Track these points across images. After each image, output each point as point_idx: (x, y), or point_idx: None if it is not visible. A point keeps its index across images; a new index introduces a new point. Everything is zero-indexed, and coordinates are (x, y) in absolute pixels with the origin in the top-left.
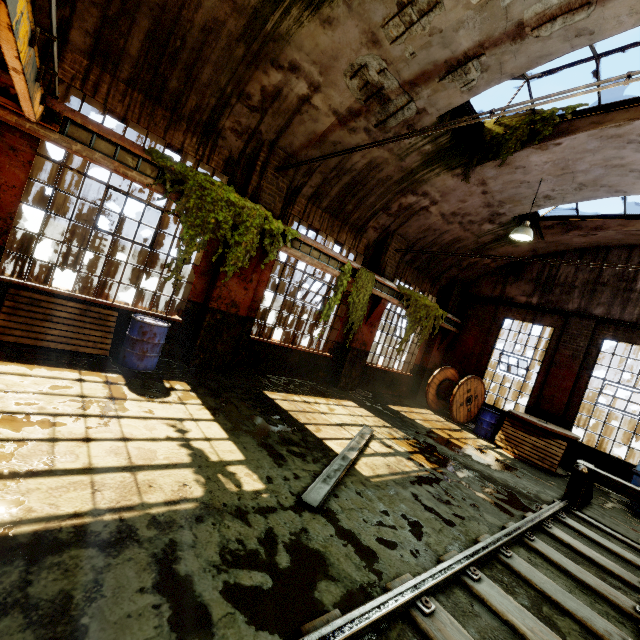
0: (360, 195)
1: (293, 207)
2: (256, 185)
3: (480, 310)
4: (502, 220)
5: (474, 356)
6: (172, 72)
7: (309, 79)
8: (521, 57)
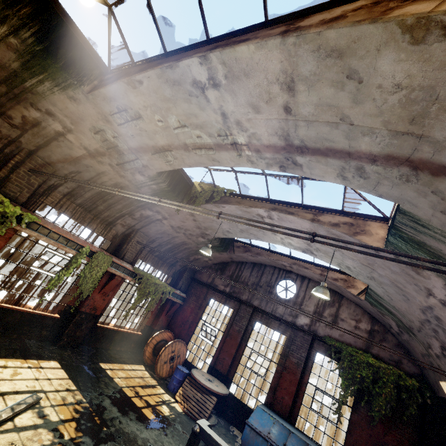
0: (110, 202)
1: (47, 198)
2: (4, 176)
3: (199, 290)
4: (209, 237)
5: (188, 323)
6: None
7: (63, 124)
8: (191, 159)
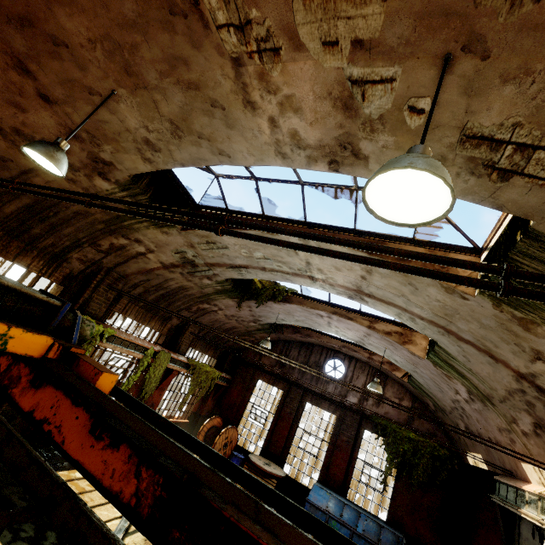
0: (171, 300)
1: (116, 306)
2: (88, 297)
3: (245, 371)
4: (261, 322)
5: (236, 406)
6: (38, 225)
7: (147, 247)
8: (265, 275)
